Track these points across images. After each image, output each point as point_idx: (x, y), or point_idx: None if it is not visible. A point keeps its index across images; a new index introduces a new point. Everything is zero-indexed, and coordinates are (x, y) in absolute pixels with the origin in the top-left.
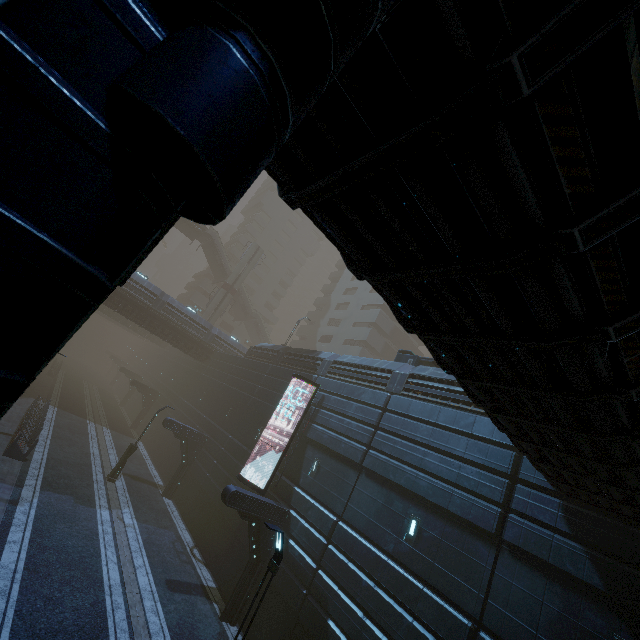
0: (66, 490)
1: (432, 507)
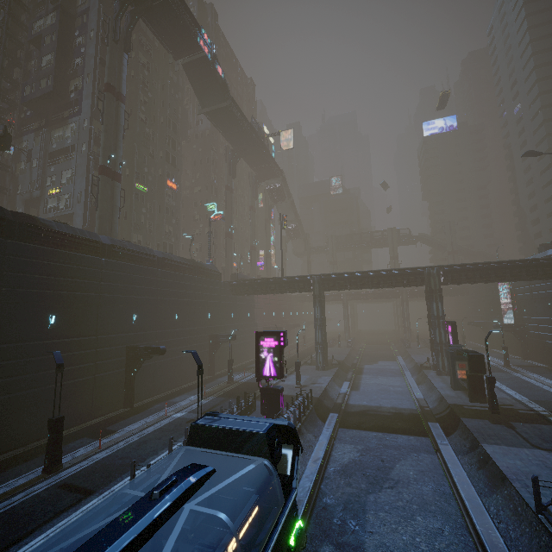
0: None
1: (551, 299)
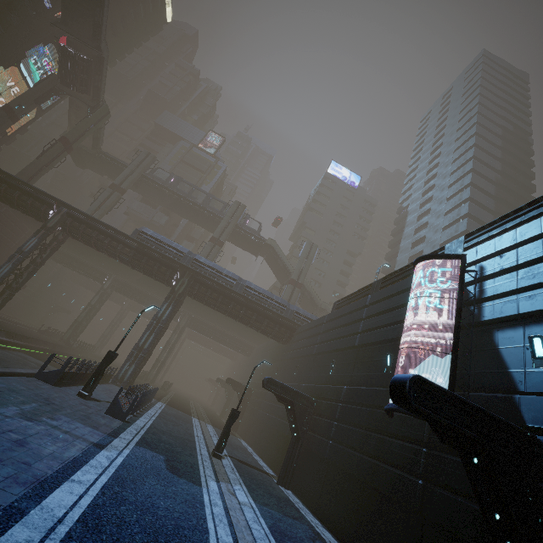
0: (165, 452)
1: None
